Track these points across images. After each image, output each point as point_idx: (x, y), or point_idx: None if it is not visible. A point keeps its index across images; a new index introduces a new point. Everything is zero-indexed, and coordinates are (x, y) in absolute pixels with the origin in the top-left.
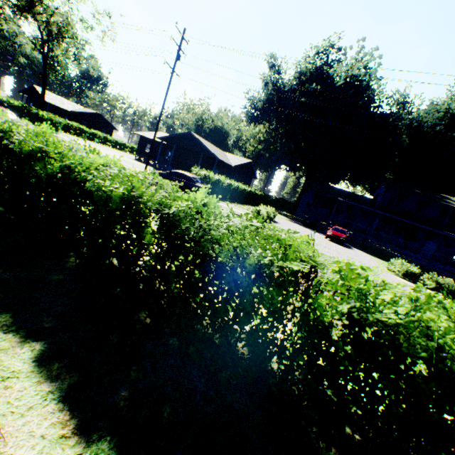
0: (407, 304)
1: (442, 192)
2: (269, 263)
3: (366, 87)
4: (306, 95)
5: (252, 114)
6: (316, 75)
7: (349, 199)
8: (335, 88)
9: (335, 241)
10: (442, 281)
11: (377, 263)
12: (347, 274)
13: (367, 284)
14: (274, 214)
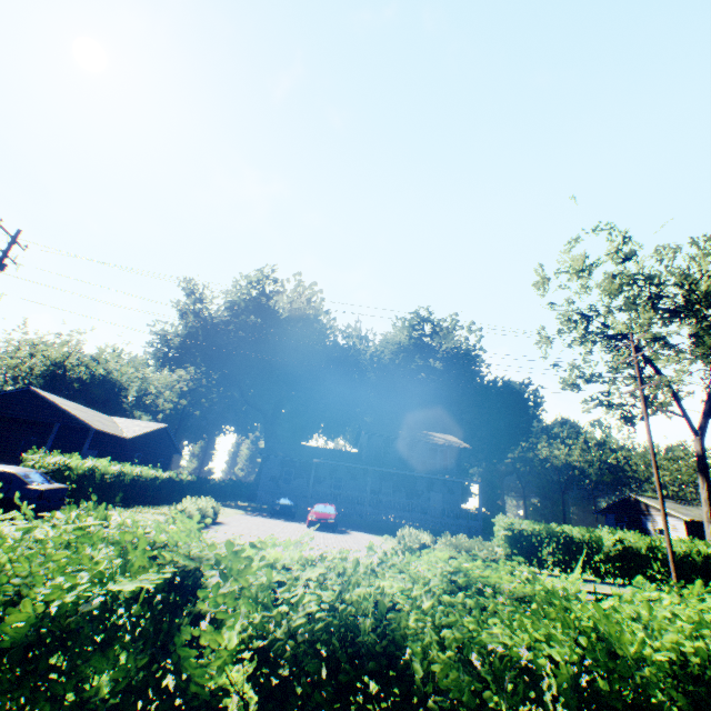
0: (336, 582)
1: (425, 429)
2: (78, 600)
3: (316, 321)
4: (244, 328)
5: (166, 354)
6: (254, 305)
7: (329, 457)
8: (280, 321)
9: (324, 527)
10: (458, 542)
11: (384, 544)
12: (233, 563)
13: (271, 568)
14: (216, 508)
